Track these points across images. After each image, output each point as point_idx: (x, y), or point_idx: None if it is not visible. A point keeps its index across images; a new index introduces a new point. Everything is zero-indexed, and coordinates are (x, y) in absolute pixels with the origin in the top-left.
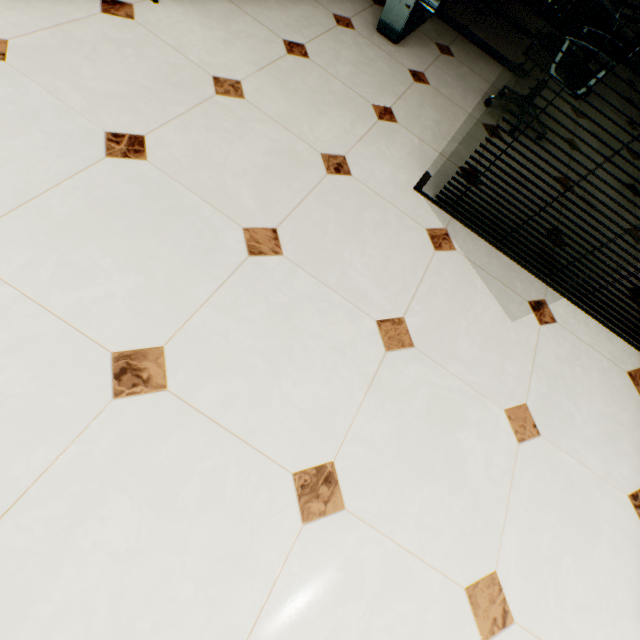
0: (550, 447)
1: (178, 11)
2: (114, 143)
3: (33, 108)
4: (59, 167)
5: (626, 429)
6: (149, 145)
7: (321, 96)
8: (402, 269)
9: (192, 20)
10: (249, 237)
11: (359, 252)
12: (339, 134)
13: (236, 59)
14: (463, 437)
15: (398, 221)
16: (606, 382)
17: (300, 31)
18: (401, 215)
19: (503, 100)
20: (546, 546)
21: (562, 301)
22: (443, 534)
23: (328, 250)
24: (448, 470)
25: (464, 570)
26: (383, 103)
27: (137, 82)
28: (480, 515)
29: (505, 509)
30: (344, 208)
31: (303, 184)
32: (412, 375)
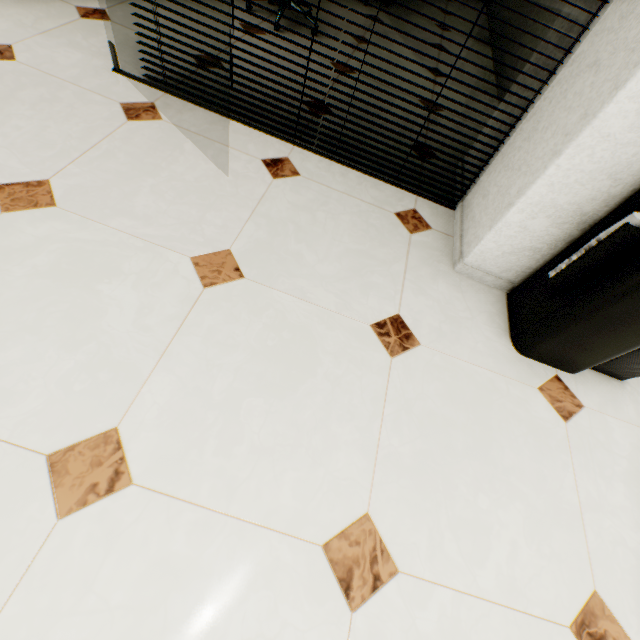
0: (257, 288)
1: None
2: None
3: None
4: None
5: (382, 263)
6: None
7: None
8: (66, 137)
9: None
10: None
11: None
12: (11, 28)
13: None
14: (109, 289)
15: (77, 97)
16: (362, 223)
17: None
18: (84, 92)
19: None
20: (220, 390)
21: (314, 158)
22: (30, 396)
23: None
24: (68, 325)
25: (55, 434)
26: (95, 6)
27: None
28: (110, 368)
29: (159, 357)
30: None
31: None
32: (41, 233)
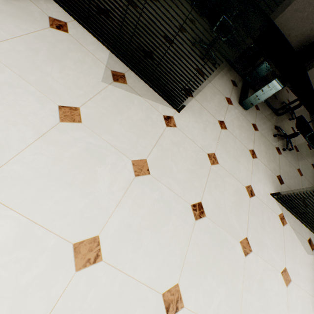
0: None
1: (186, 115)
2: (195, 210)
3: (167, 201)
4: (185, 234)
5: None
6: (204, 206)
7: (236, 151)
8: (279, 241)
9: (191, 119)
10: (242, 246)
11: (268, 238)
12: (246, 172)
13: (209, 139)
14: None
15: (271, 215)
16: None
17: (220, 112)
18: (271, 211)
19: (281, 136)
20: None
21: (313, 235)
22: None
23: (261, 241)
24: None
25: None
26: (251, 147)
27: (189, 168)
28: None
29: None
30: (258, 215)
31: (246, 207)
32: (294, 295)
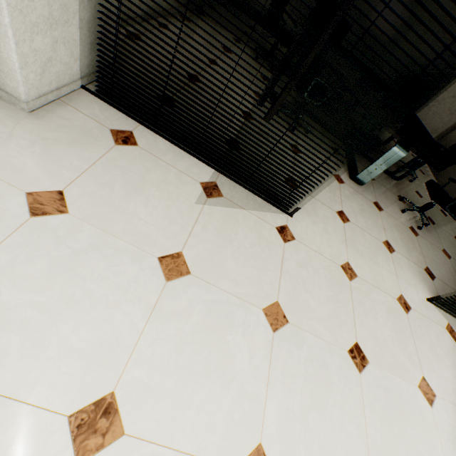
0: None
1: (300, 217)
2: (354, 358)
3: (320, 355)
4: (356, 399)
5: None
6: (362, 348)
7: (370, 250)
8: None
9: (307, 221)
10: (422, 392)
11: (445, 367)
12: (390, 277)
13: (336, 243)
14: None
15: (438, 330)
16: None
17: (335, 199)
18: (436, 325)
19: (411, 210)
20: None
21: None
22: None
23: (440, 376)
24: None
25: None
26: (383, 238)
27: (328, 295)
28: None
29: None
30: (424, 337)
31: (407, 330)
32: None
